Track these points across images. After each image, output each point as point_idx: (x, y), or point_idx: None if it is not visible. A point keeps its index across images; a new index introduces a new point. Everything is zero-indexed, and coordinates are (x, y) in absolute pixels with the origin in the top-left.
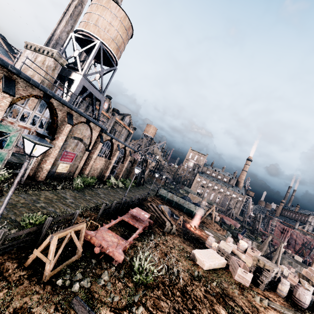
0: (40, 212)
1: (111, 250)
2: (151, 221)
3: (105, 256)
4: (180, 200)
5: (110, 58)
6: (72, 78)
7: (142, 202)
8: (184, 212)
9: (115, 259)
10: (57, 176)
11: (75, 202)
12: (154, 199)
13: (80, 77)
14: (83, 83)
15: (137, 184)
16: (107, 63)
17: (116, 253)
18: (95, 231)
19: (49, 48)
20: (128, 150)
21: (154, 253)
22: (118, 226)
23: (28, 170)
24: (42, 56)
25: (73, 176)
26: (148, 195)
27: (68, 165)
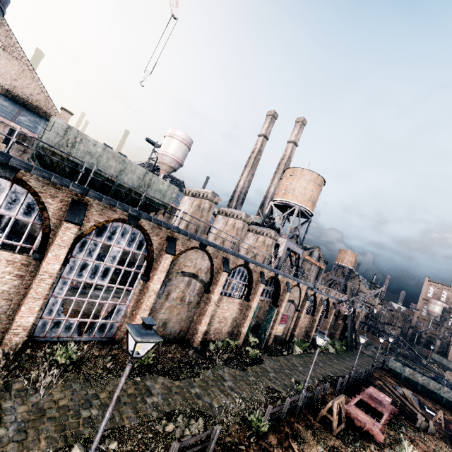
0: (293, 378)
1: (369, 427)
2: (395, 407)
3: (363, 432)
4: (430, 383)
5: (306, 214)
6: (278, 242)
7: (368, 379)
8: (444, 405)
9: (375, 437)
10: (275, 338)
11: (305, 371)
12: (382, 375)
13: (285, 241)
14: (287, 245)
15: (348, 348)
16: (300, 214)
17: (375, 431)
18: (346, 405)
19: (267, 230)
20: (331, 301)
21: (412, 448)
22: (359, 406)
23: (266, 336)
24: (262, 237)
25: (285, 338)
26: (373, 368)
27: (282, 327)
